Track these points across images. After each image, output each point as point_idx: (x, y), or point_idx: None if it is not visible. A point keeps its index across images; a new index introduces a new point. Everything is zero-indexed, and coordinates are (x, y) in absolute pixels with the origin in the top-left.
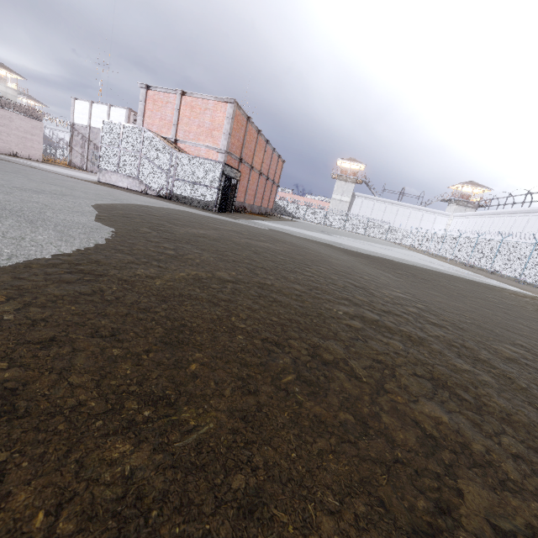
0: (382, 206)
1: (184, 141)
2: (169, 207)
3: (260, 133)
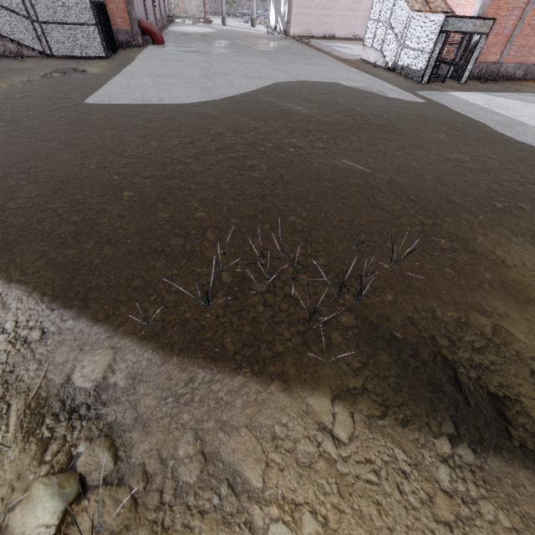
0: None
1: None
2: (342, 81)
3: None
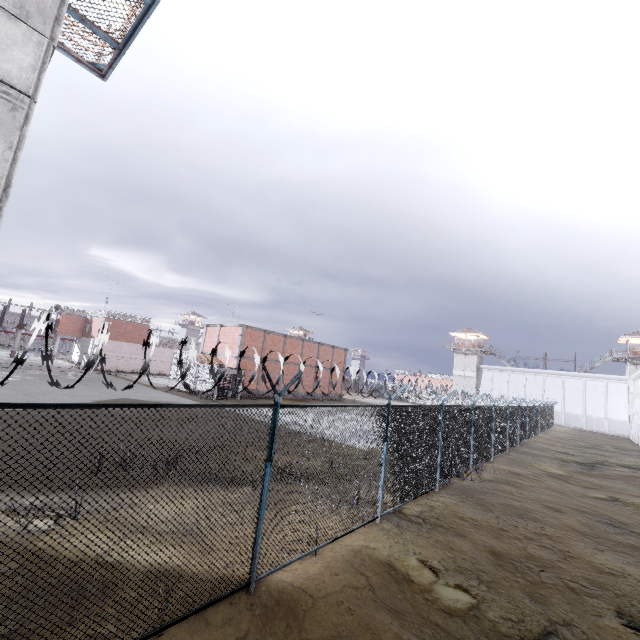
0: (520, 377)
1: (220, 354)
2: (155, 398)
3: (287, 336)
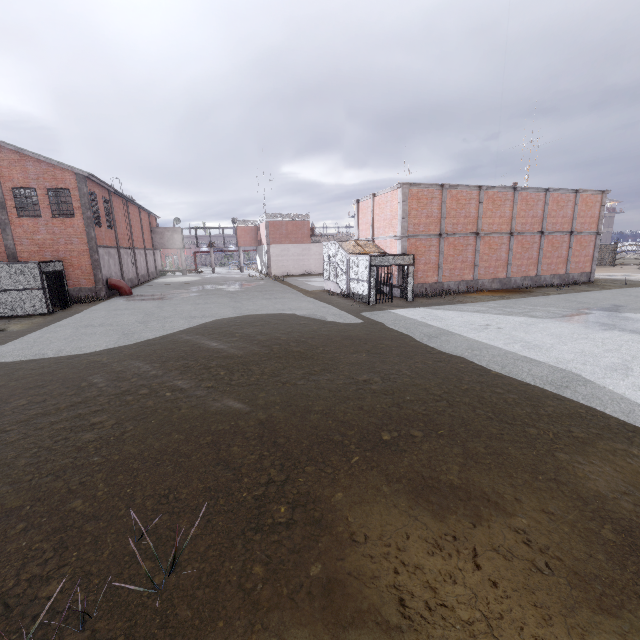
0: None
1: (377, 238)
2: (289, 311)
3: (482, 189)
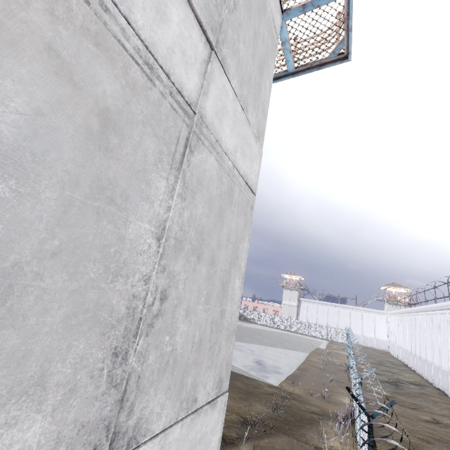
0: (325, 308)
1: None
2: None
3: None
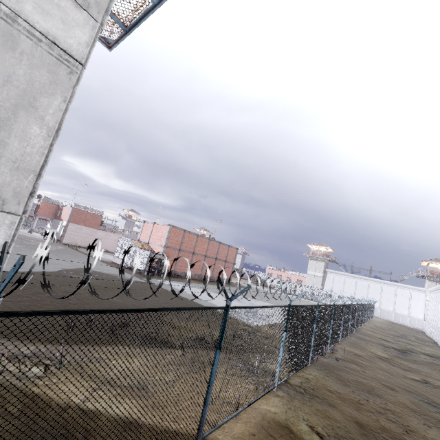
0: (353, 280)
1: (151, 243)
2: (105, 270)
3: (199, 235)
